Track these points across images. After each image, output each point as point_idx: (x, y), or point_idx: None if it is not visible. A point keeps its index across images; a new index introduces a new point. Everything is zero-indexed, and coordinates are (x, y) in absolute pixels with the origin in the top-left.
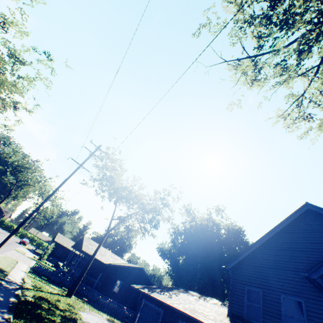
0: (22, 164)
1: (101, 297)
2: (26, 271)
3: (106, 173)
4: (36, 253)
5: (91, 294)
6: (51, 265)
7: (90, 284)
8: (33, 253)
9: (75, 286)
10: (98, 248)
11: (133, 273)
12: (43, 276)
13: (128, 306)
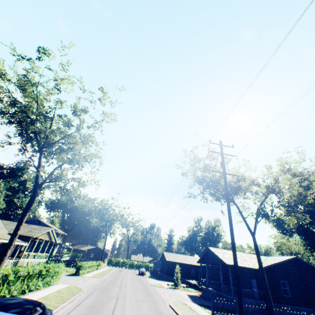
0: (103, 207)
1: (297, 312)
2: (210, 314)
3: (198, 176)
4: (160, 278)
5: (285, 313)
6: (185, 287)
7: (246, 296)
8: (158, 280)
9: (273, 313)
10: (259, 258)
11: (290, 267)
12: (227, 313)
13: (313, 307)
